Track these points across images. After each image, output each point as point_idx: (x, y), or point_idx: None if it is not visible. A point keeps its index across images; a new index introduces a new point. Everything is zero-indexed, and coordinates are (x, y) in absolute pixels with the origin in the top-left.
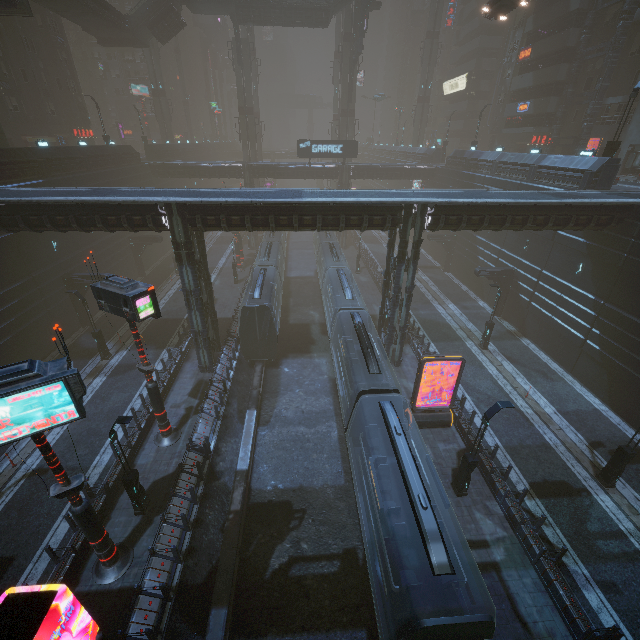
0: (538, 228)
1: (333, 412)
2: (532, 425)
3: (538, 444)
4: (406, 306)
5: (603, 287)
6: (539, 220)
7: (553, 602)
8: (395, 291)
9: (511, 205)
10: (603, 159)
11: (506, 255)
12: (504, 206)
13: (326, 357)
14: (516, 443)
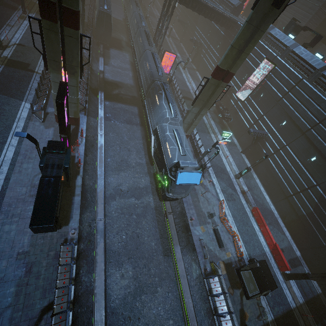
0: (211, 19)
1: (130, 69)
2: (189, 88)
3: (188, 91)
4: (163, 36)
5: (222, 52)
6: (212, 15)
7: (179, 110)
8: (161, 27)
9: (206, 4)
10: (240, 2)
11: (202, 37)
12: (204, 3)
13: (128, 54)
14: (183, 90)
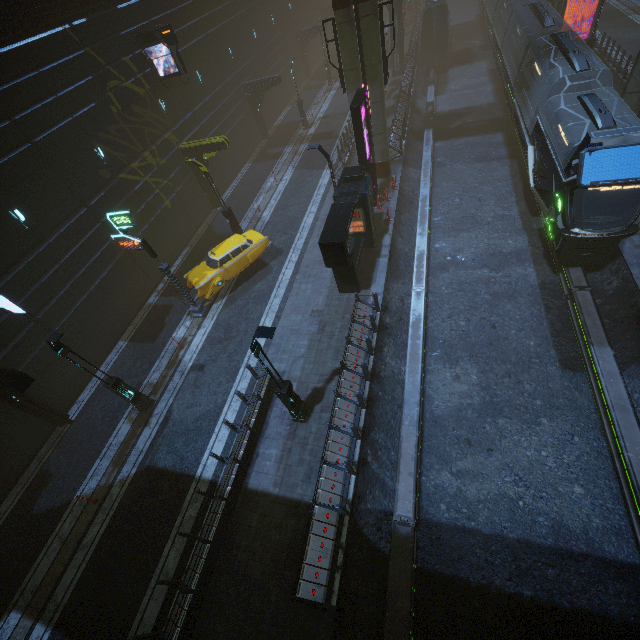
0: None
1: (489, 82)
2: None
3: None
4: None
5: None
6: None
7: None
8: None
9: None
10: None
11: None
12: None
13: (485, 61)
14: None
